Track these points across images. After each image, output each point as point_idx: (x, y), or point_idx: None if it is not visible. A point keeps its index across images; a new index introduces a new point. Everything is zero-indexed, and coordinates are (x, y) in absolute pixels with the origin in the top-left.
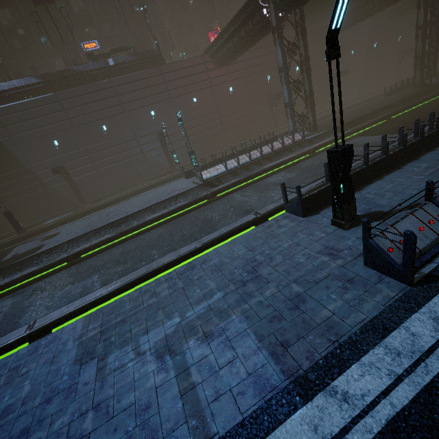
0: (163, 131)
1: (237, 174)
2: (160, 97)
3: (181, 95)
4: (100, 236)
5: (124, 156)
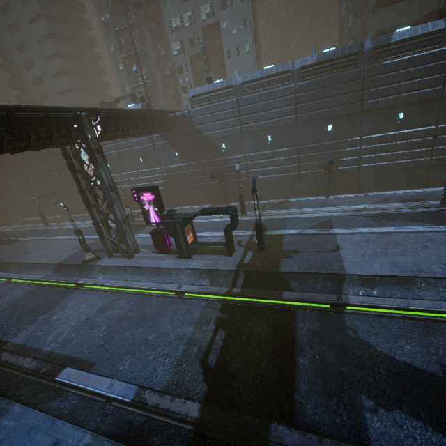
0: None
1: None
2: None
3: None
4: None
5: None
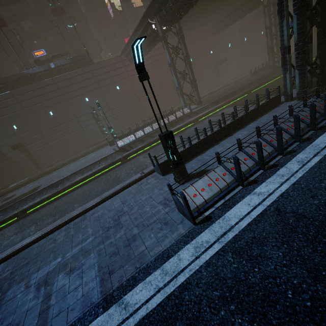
0: (93, 112)
1: (144, 141)
2: (91, 87)
3: (107, 85)
4: (43, 196)
5: (68, 131)
